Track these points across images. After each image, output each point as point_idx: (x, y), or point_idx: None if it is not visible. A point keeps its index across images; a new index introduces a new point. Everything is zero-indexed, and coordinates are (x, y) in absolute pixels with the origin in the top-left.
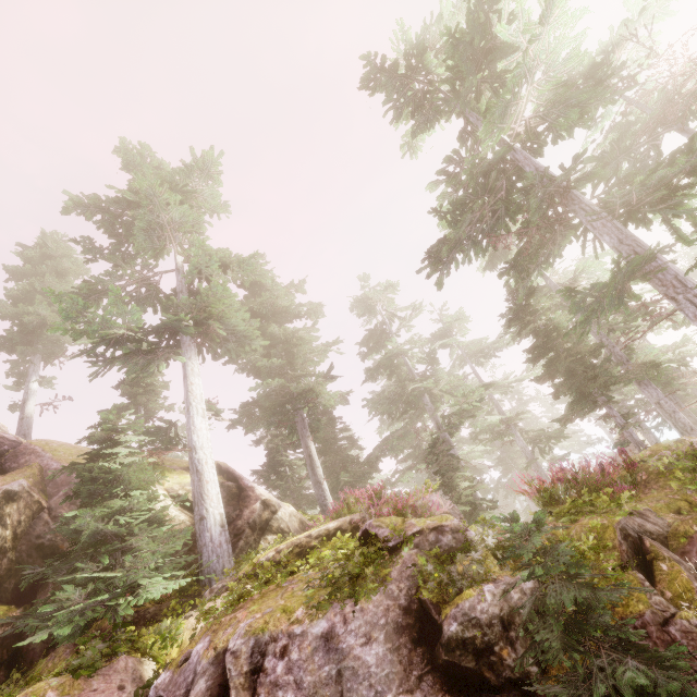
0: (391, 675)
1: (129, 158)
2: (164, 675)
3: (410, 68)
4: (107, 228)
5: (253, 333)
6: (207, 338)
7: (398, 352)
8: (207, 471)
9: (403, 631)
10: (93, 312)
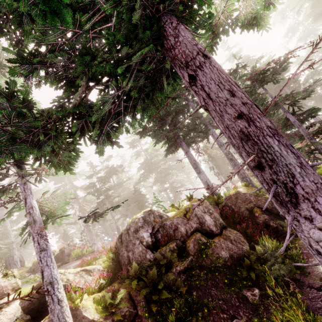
0: None
1: None
2: None
3: None
4: None
5: None
6: None
7: None
8: None
9: None
10: None
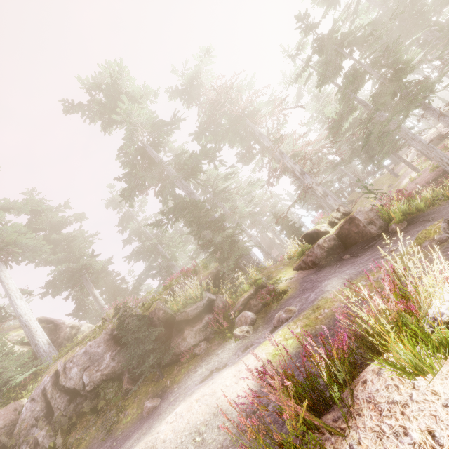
0: (105, 350)
1: None
2: (33, 393)
3: (90, 101)
4: None
5: (40, 244)
6: (9, 256)
7: (137, 227)
8: (32, 323)
9: (109, 339)
10: None
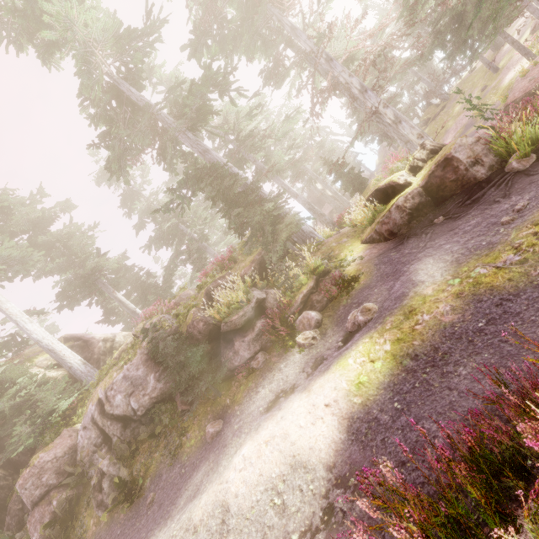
0: (146, 373)
1: None
2: (83, 421)
3: None
4: None
5: (27, 252)
6: None
7: (146, 207)
8: (56, 346)
9: (147, 360)
10: None
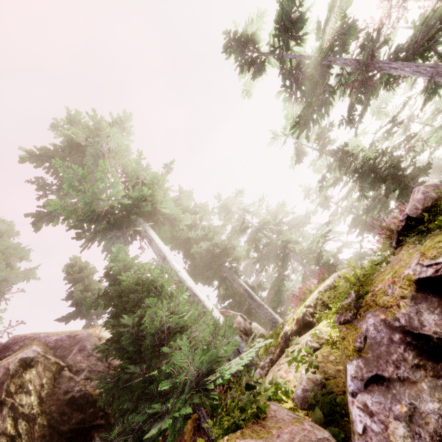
0: None
1: (71, 117)
2: (352, 365)
3: (246, 40)
4: (55, 168)
5: (179, 217)
6: (155, 217)
7: (261, 224)
8: (199, 294)
9: None
10: (88, 181)
